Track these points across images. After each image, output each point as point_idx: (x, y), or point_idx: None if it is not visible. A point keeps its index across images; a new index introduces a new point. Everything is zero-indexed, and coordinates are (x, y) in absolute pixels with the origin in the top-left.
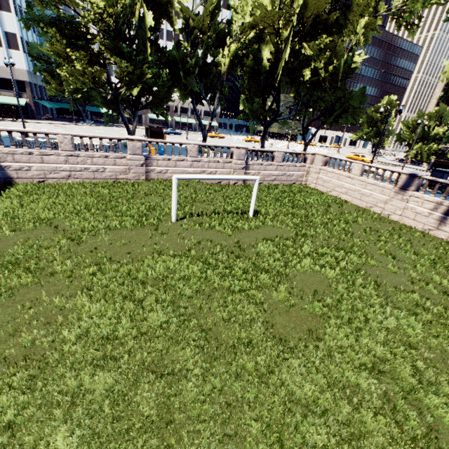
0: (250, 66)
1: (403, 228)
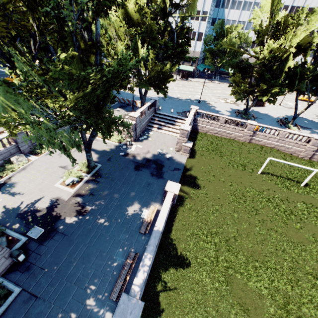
0: None
1: None
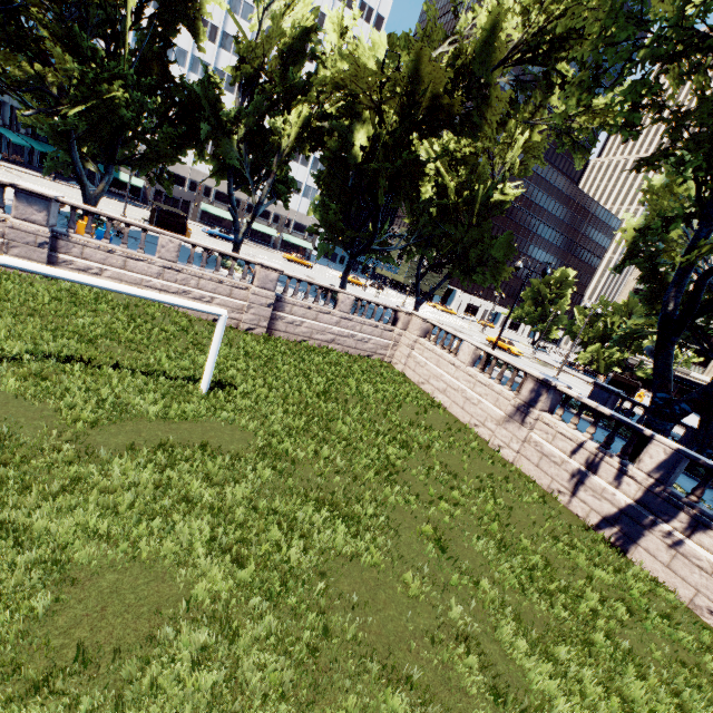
0: (332, 149)
1: (514, 478)
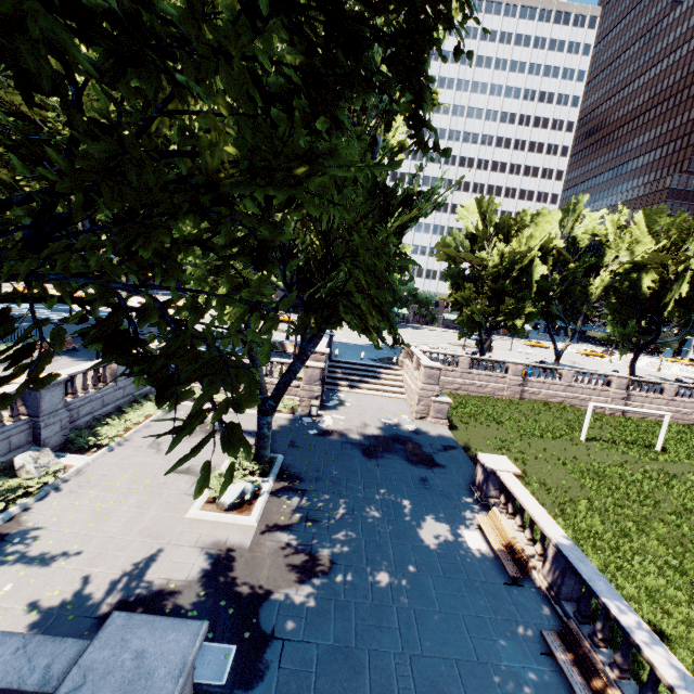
0: (624, 292)
1: None
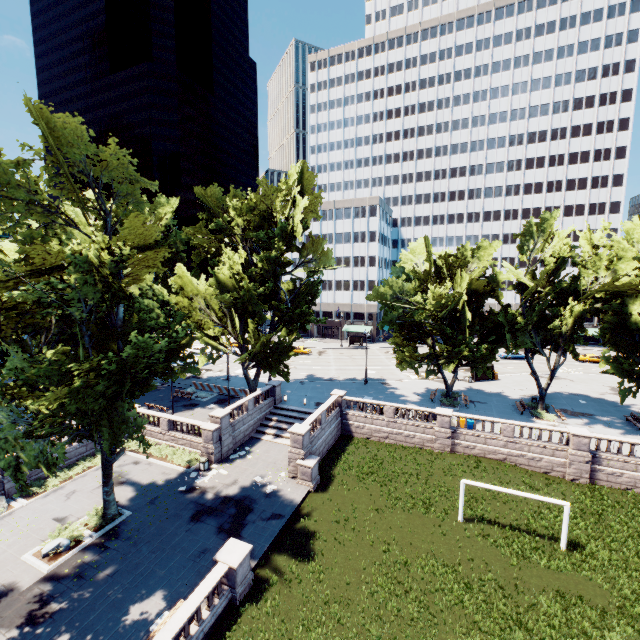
0: (609, 321)
1: None
